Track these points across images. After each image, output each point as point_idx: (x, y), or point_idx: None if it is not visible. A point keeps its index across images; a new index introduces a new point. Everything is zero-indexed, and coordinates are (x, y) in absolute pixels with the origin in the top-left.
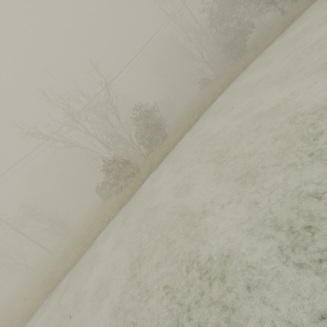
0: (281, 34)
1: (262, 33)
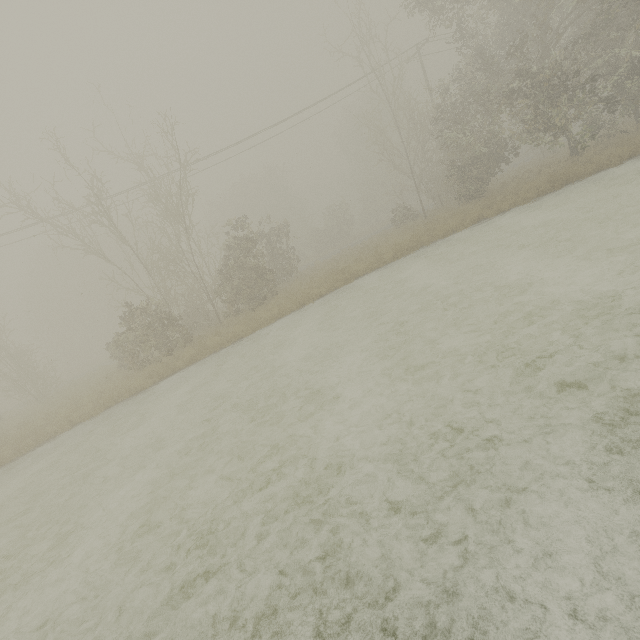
0: (534, 200)
1: (530, 172)
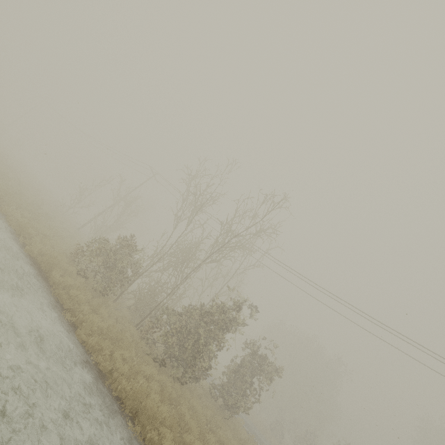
0: None
1: None
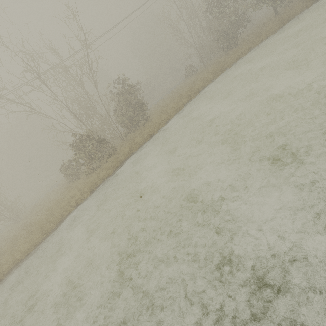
0: (276, 32)
1: (253, 31)
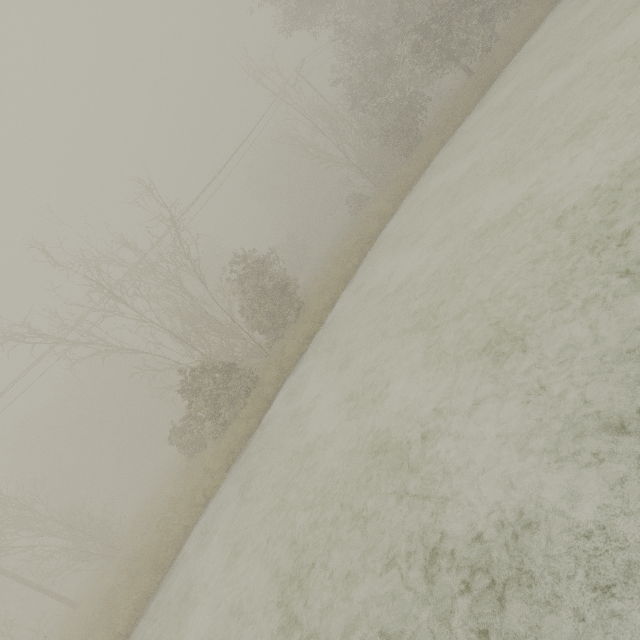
0: (477, 104)
1: (443, 109)
